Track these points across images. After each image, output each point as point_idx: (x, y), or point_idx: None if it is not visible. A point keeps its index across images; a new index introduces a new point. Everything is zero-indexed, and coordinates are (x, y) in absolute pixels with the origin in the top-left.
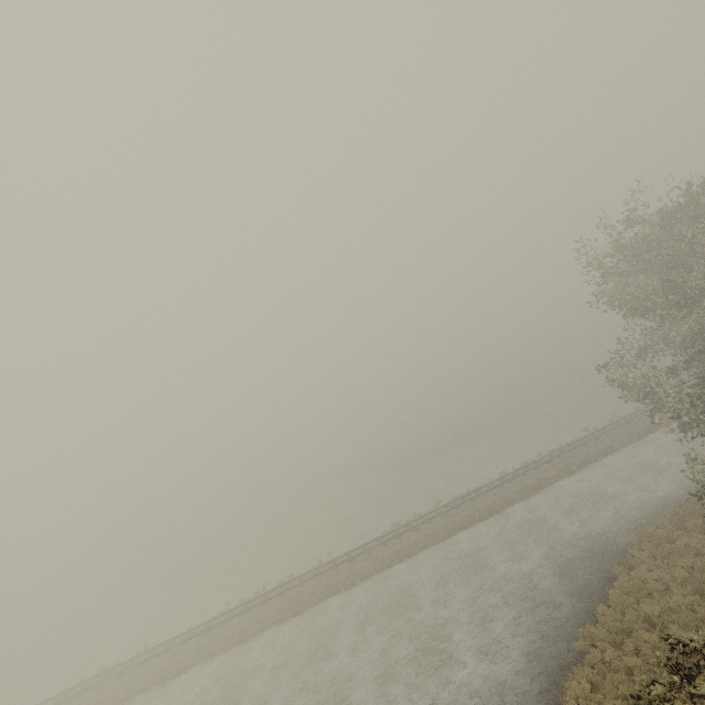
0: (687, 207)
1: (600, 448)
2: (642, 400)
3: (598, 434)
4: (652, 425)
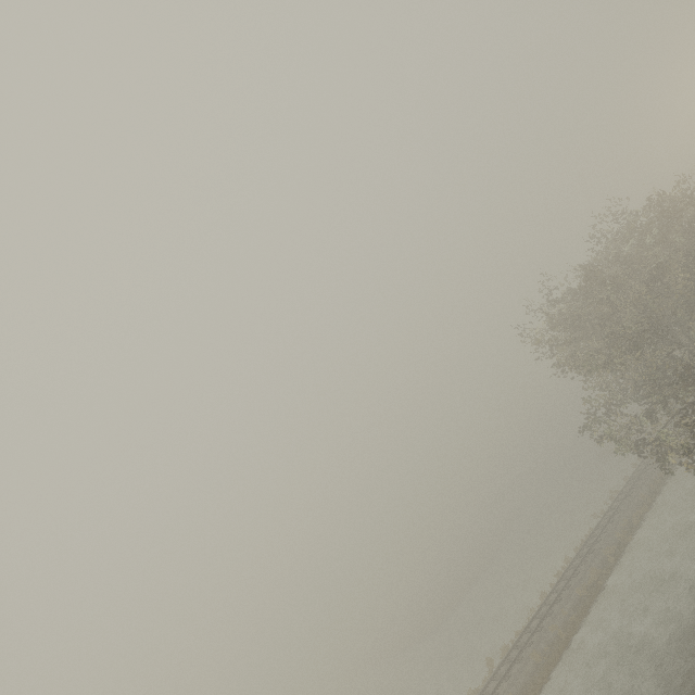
0: (589, 281)
1: (623, 528)
2: (642, 452)
3: (611, 514)
4: (652, 488)
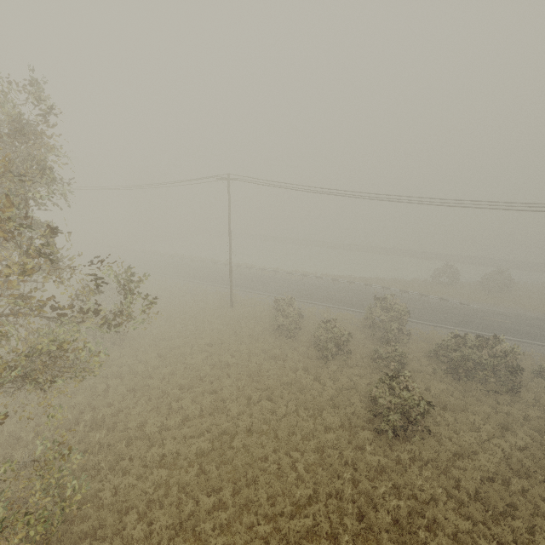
0: None
1: None
2: None
3: None
4: None
